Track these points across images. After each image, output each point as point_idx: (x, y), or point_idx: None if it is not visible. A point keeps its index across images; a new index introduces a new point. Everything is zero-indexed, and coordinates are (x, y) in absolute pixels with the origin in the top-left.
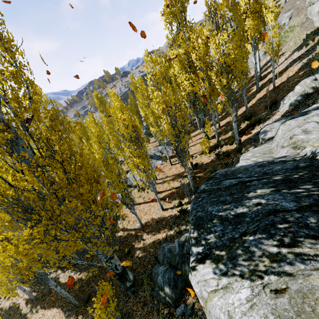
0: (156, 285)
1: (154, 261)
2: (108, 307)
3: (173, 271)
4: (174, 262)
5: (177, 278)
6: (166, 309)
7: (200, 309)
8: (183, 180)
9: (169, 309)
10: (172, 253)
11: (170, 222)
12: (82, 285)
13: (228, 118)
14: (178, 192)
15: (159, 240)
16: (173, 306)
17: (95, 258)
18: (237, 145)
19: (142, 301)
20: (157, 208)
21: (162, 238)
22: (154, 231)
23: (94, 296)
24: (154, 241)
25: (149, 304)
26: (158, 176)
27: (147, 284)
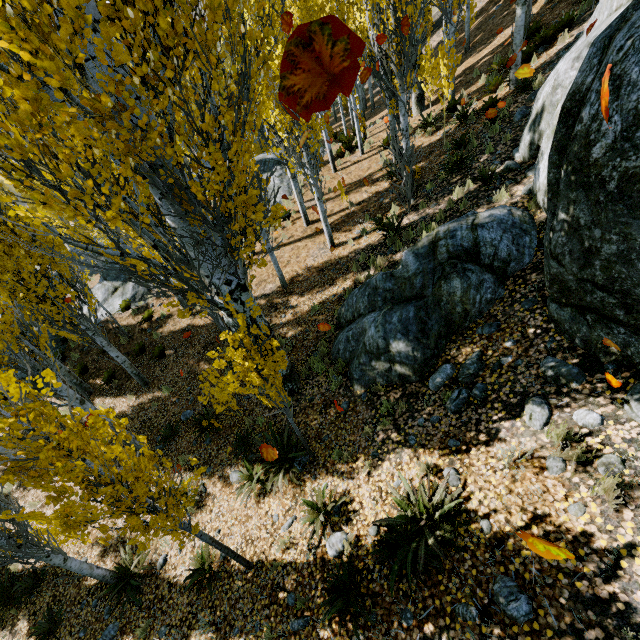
0: (361, 352)
1: (332, 333)
2: (270, 360)
3: (414, 304)
4: (409, 290)
5: (426, 315)
6: (393, 393)
7: (507, 354)
8: (374, 186)
9: (402, 390)
10: (400, 279)
11: (361, 257)
12: (148, 417)
13: (466, 62)
14: (365, 209)
15: (338, 296)
16: (414, 380)
17: (171, 365)
18: (513, 86)
19: (317, 402)
20: (315, 248)
21: (344, 289)
22: (317, 286)
23: (185, 428)
24: (323, 301)
25: (341, 401)
26: (304, 196)
27: (323, 373)
